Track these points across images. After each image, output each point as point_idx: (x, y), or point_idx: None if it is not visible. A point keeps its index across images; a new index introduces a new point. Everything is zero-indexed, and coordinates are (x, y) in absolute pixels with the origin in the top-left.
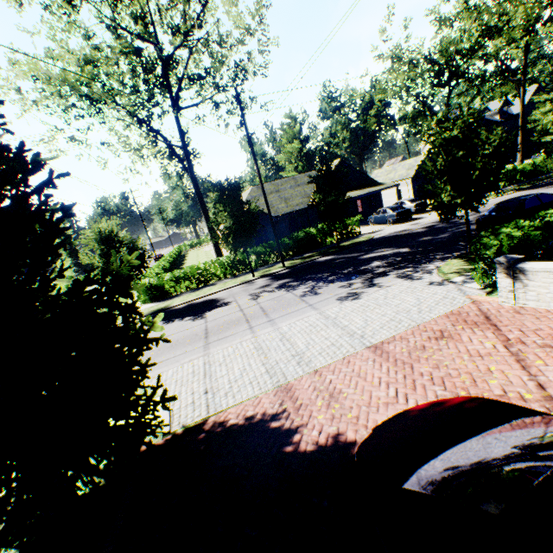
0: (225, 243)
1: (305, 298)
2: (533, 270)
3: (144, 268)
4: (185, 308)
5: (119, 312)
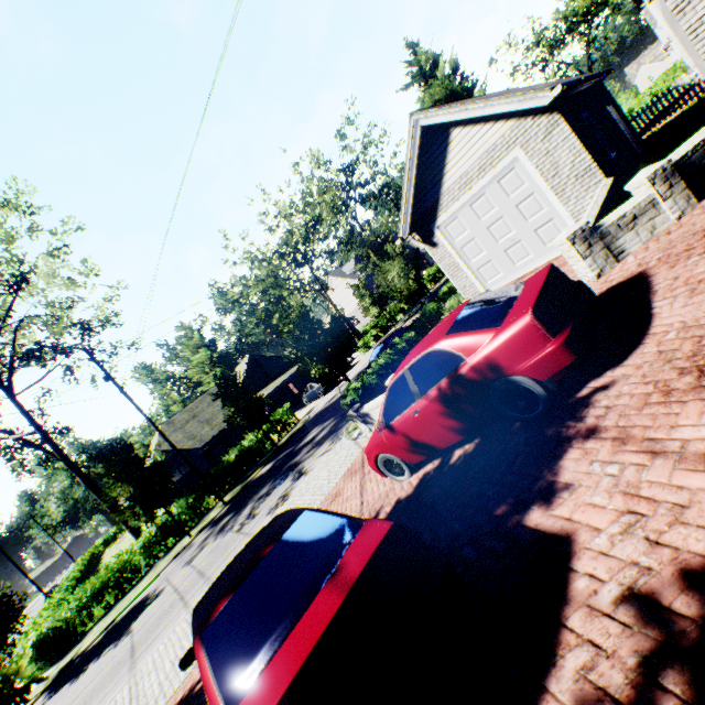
0: (135, 517)
1: (243, 528)
2: (366, 411)
3: (17, 621)
4: (102, 640)
5: None
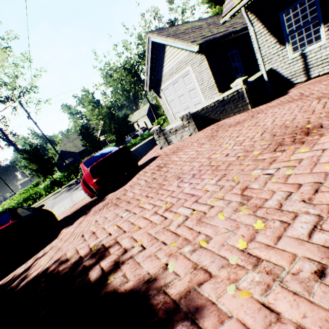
0: (39, 177)
1: (72, 192)
2: None
3: None
4: None
5: None
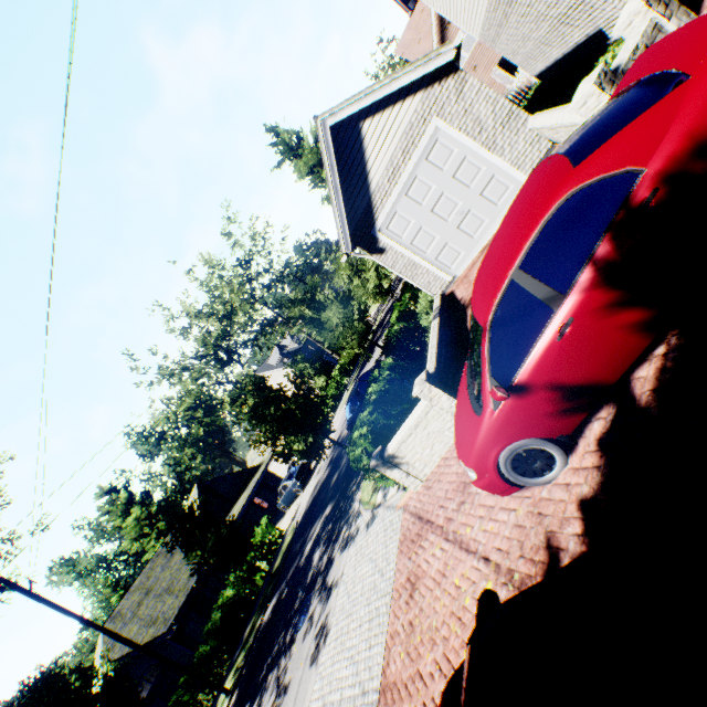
0: None
1: None
2: (395, 449)
3: None
4: None
5: None
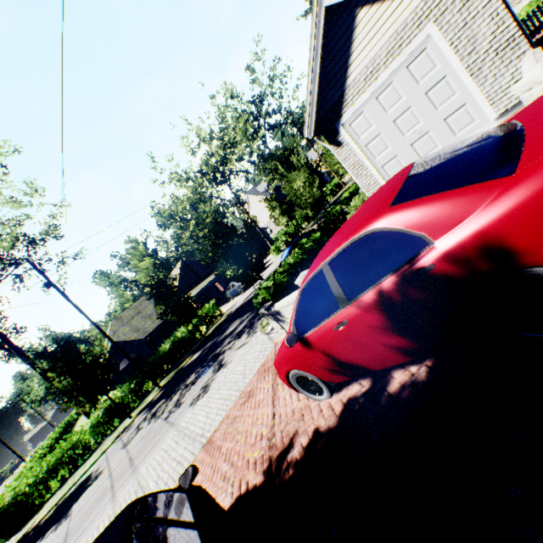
0: (80, 404)
1: (170, 417)
2: (277, 309)
3: None
4: (51, 516)
5: None
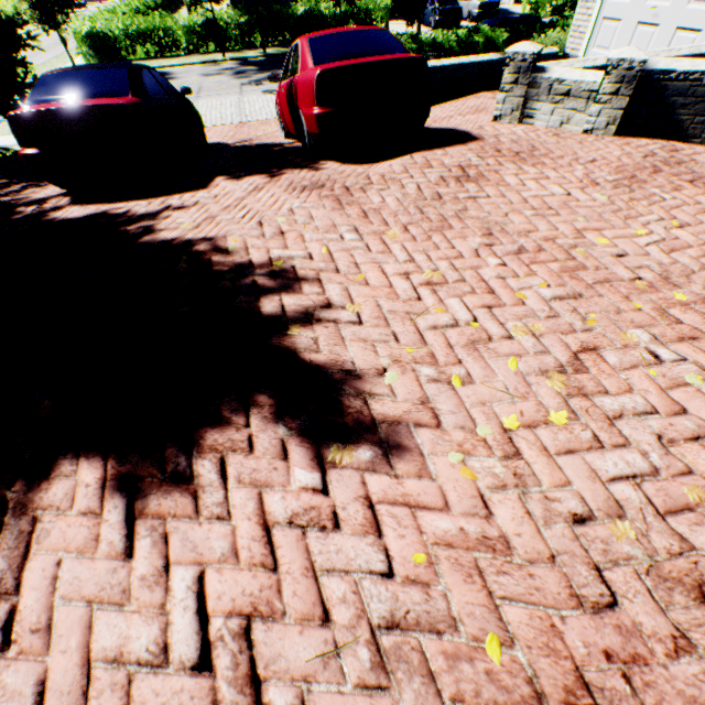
0: None
1: (245, 87)
2: None
3: None
4: None
5: (1, 16)
